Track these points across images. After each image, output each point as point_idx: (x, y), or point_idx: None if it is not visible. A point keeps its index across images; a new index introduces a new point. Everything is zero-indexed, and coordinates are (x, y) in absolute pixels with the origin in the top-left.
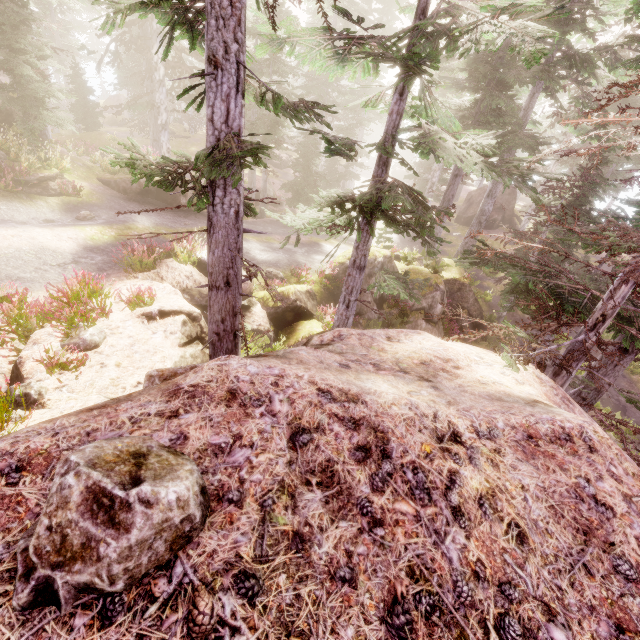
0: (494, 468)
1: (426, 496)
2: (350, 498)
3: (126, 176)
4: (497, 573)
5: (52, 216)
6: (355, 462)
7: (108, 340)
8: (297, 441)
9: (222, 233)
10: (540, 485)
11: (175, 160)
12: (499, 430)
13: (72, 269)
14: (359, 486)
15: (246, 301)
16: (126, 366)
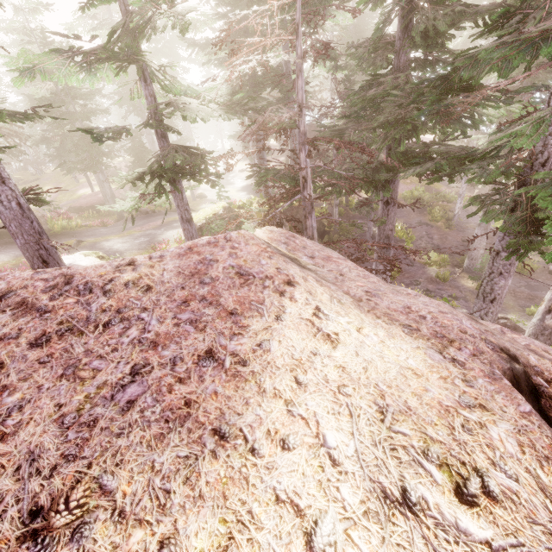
0: (150, 268)
1: (88, 292)
2: (32, 308)
3: None
4: (120, 306)
5: None
6: (43, 293)
7: None
8: (4, 298)
9: (15, 225)
10: (177, 266)
11: None
12: (169, 252)
13: None
14: (41, 302)
15: None
16: None
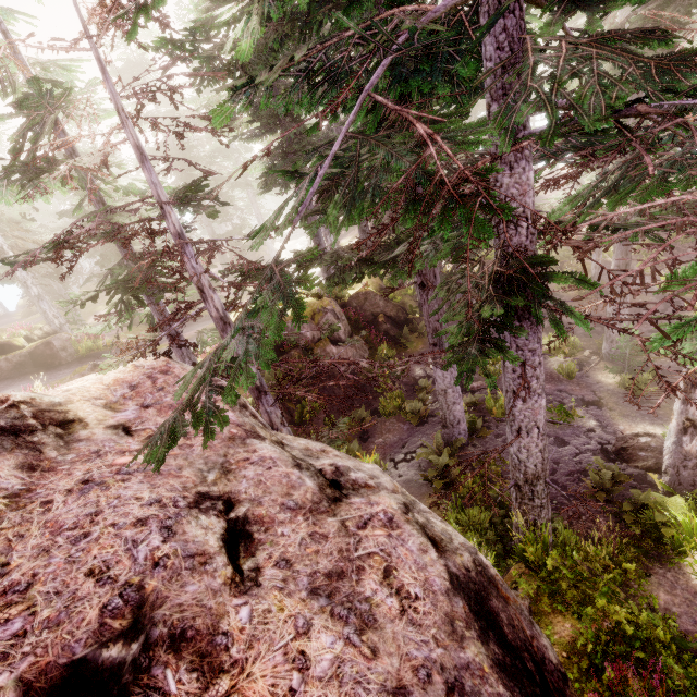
0: None
1: None
2: None
3: None
4: None
5: None
6: None
7: None
8: None
9: None
10: None
11: None
12: None
13: None
14: None
15: None
16: None
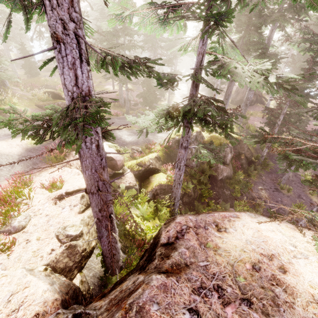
0: None
1: None
2: None
3: (51, 102)
4: None
5: (8, 132)
6: None
7: (32, 221)
8: None
9: (89, 161)
10: None
11: (48, 113)
12: None
13: (17, 166)
14: None
15: (121, 170)
16: (44, 238)
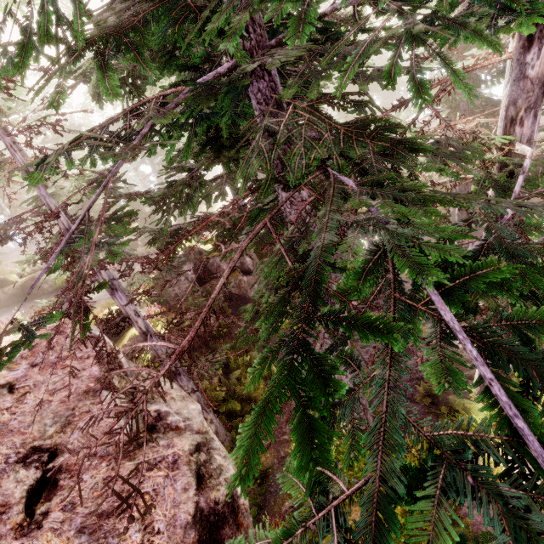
0: None
1: None
2: None
3: None
4: None
5: None
6: None
7: None
8: None
9: None
10: None
11: None
12: None
13: None
14: None
15: None
16: None
